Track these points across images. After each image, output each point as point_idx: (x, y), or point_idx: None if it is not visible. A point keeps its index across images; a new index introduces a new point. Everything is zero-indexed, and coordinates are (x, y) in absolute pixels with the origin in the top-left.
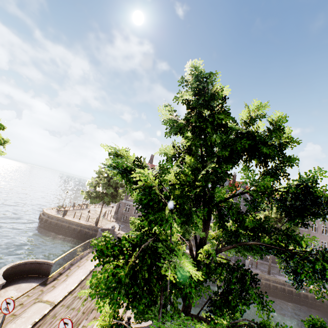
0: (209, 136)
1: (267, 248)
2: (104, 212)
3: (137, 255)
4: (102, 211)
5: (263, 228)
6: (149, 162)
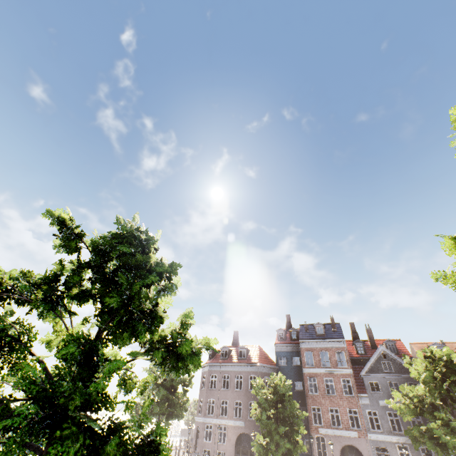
0: (72, 244)
1: None
2: (180, 454)
3: None
4: (177, 454)
5: None
6: (233, 344)
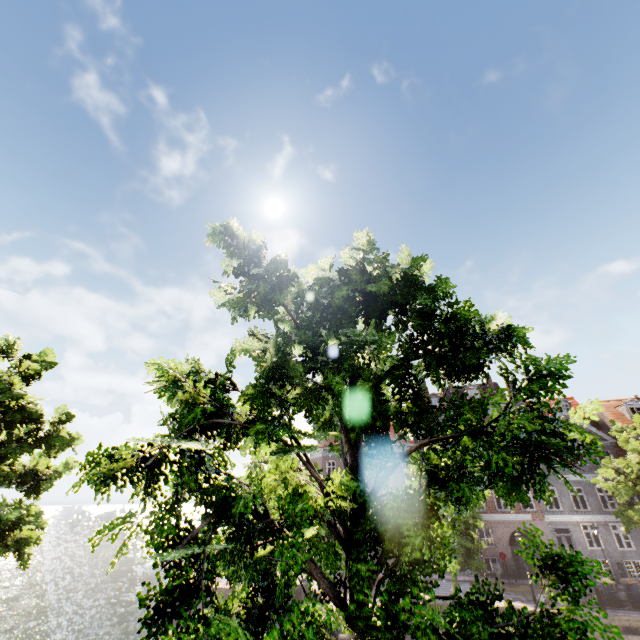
0: (275, 298)
1: (445, 444)
2: None
3: (151, 467)
4: None
5: (421, 409)
6: None
